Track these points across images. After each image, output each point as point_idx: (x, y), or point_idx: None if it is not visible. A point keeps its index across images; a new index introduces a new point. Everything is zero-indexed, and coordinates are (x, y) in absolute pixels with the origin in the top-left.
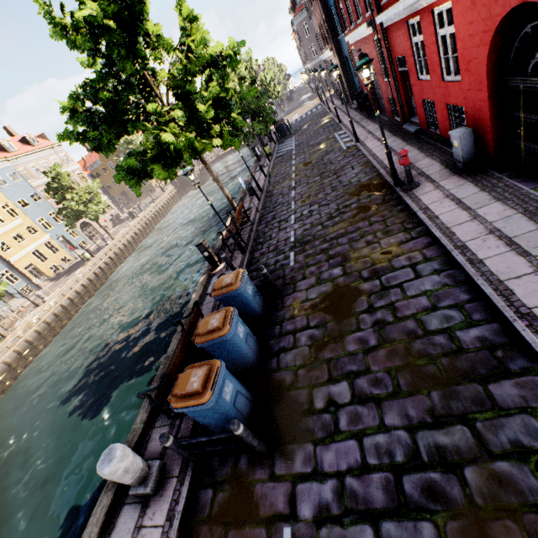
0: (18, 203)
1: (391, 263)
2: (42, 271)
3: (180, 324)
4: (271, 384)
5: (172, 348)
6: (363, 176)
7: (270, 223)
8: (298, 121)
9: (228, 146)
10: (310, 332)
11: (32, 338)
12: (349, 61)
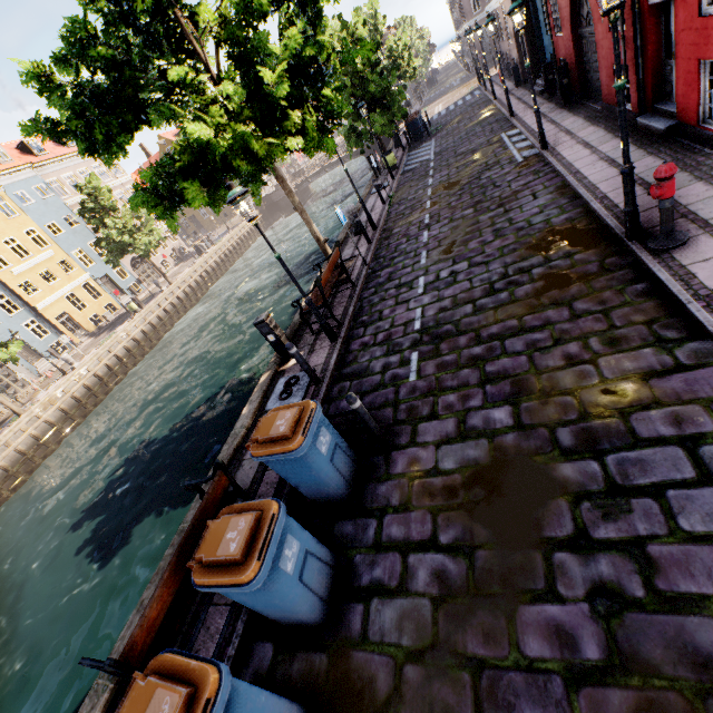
0: (47, 229)
1: (628, 423)
2: (79, 322)
3: (196, 489)
4: (346, 681)
5: (193, 514)
6: (556, 214)
7: (382, 287)
8: (442, 115)
9: (314, 151)
10: (438, 561)
11: (55, 418)
12: (537, 7)
